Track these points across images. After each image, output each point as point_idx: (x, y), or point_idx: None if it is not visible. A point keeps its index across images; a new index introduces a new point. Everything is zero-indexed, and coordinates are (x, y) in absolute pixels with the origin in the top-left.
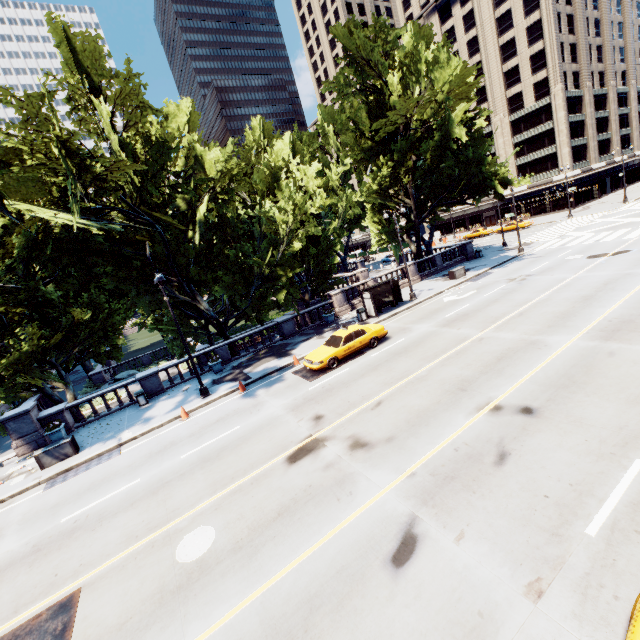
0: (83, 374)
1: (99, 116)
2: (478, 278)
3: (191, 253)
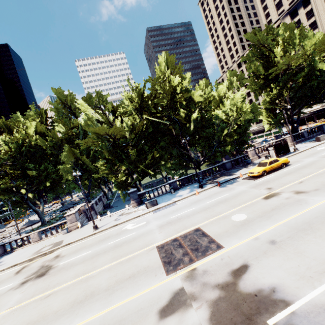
0: (125, 192)
1: (172, 82)
2: None
3: (190, 132)
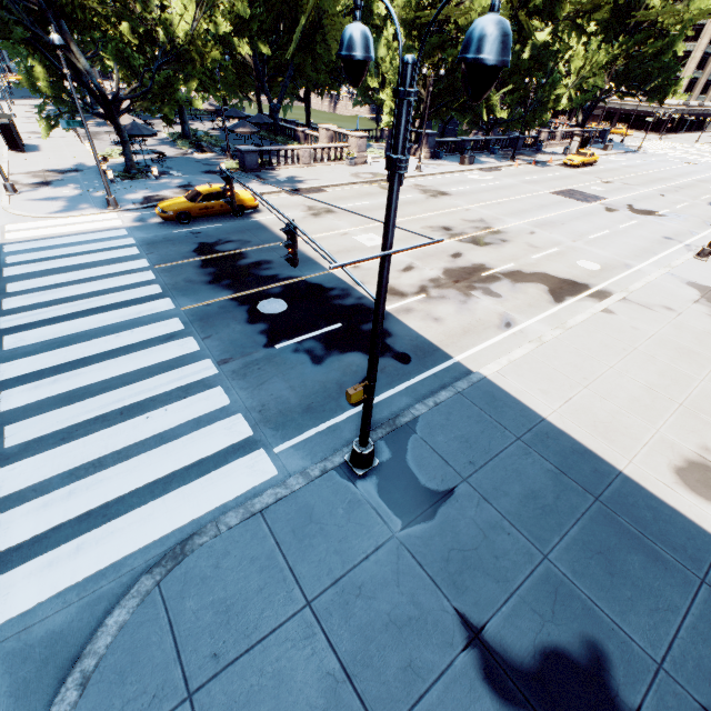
0: None
1: None
2: (621, 155)
3: (524, 67)
